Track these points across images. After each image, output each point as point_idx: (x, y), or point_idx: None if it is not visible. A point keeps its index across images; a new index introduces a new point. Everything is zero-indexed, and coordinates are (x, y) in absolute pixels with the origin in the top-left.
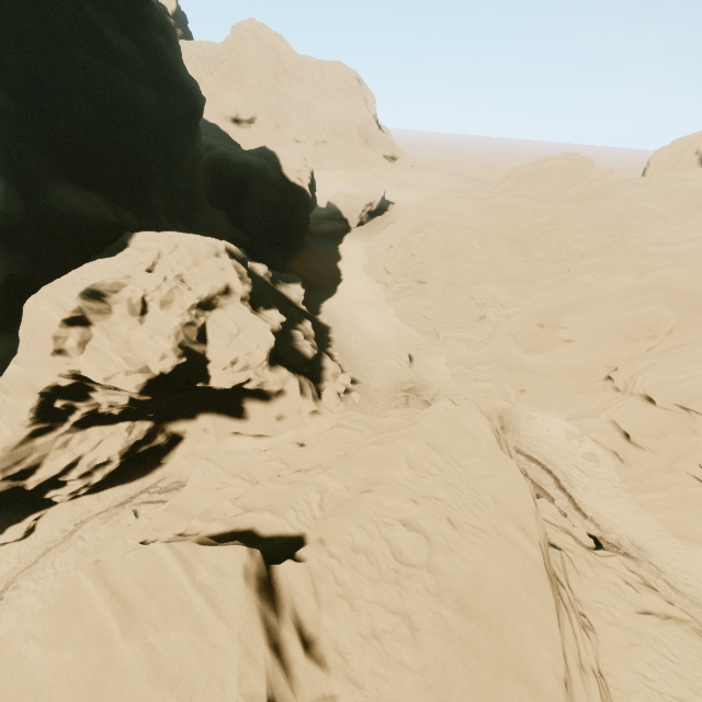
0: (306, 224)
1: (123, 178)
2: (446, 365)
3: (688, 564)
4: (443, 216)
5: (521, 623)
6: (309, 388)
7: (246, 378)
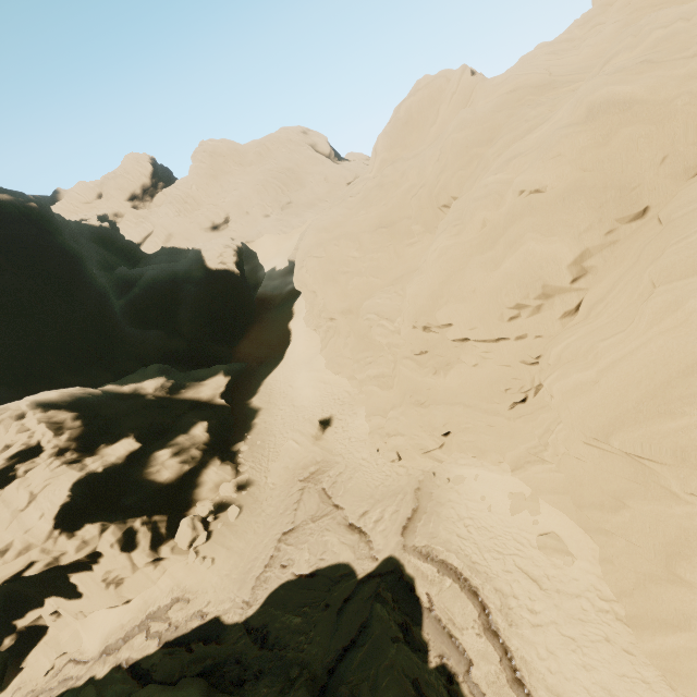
0: (246, 300)
1: (2, 361)
2: (364, 420)
3: None
4: (316, 237)
5: None
6: (149, 531)
7: (24, 564)
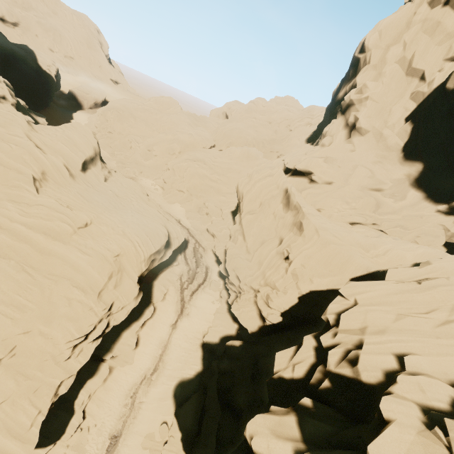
0: (52, 95)
1: None
2: (115, 163)
3: (169, 207)
4: (120, 106)
5: (81, 145)
6: None
7: None
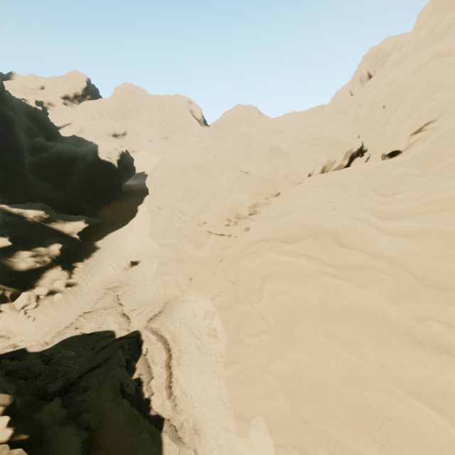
0: (116, 184)
1: None
2: (156, 265)
3: (228, 451)
4: (164, 161)
5: None
6: None
7: None
